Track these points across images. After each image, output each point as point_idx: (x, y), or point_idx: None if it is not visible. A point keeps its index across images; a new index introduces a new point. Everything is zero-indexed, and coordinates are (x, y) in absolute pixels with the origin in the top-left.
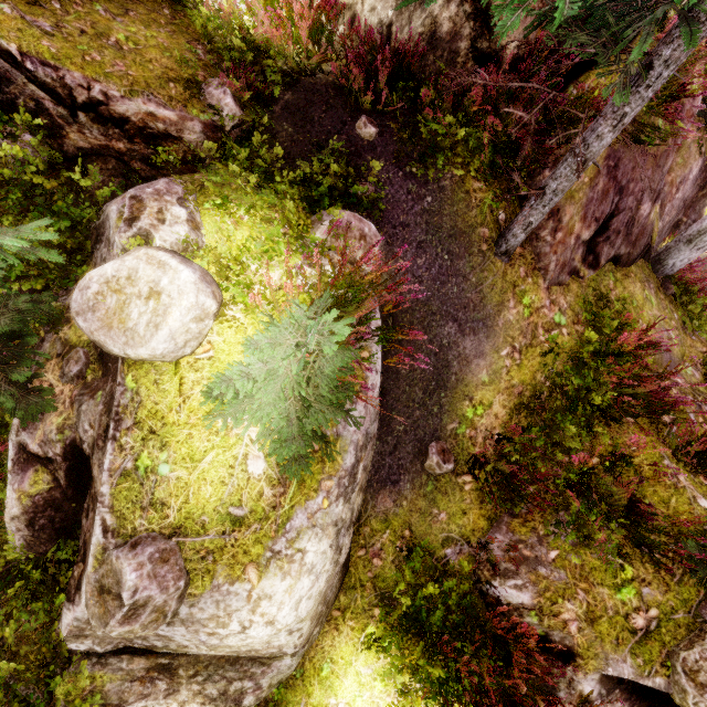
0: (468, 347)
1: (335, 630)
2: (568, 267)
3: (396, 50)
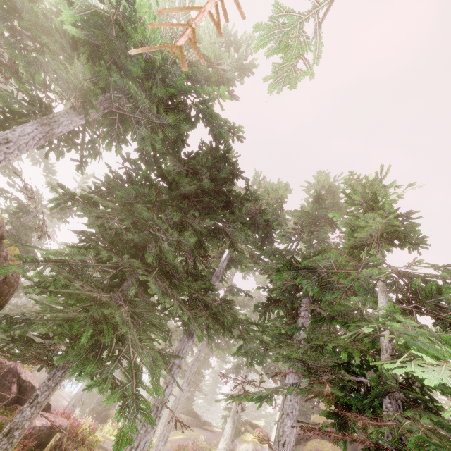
0: None
1: None
2: None
3: None
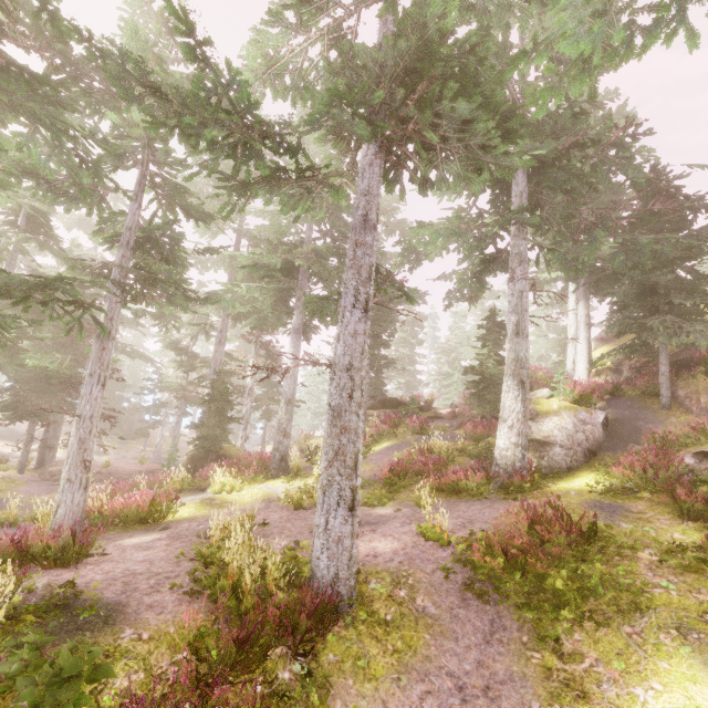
0: (650, 426)
1: (581, 471)
2: (706, 410)
3: (617, 385)
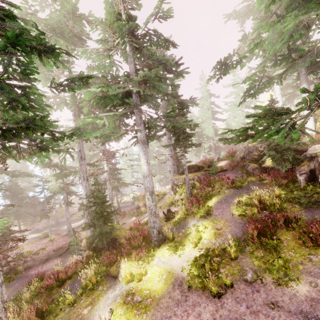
0: None
1: None
2: None
3: None
